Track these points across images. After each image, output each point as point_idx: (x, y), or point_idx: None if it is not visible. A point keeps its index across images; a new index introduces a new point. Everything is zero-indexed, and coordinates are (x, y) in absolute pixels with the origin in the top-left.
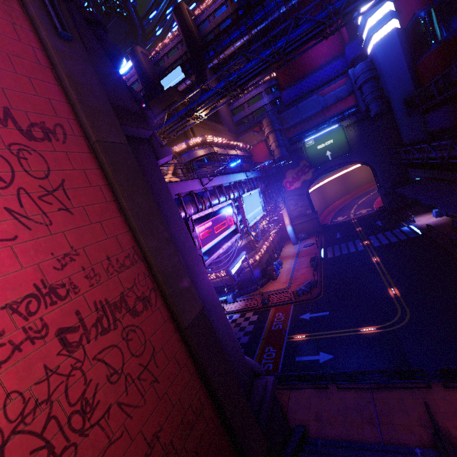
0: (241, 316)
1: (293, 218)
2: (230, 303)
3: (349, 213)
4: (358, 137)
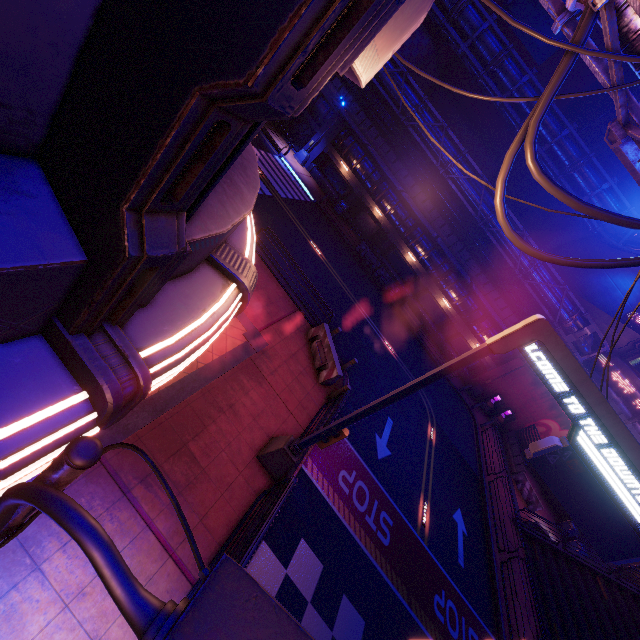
0: None
1: None
2: None
3: None
4: None
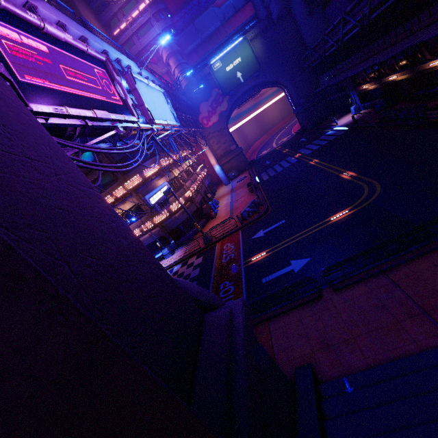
0: (183, 265)
1: (218, 158)
2: (166, 256)
3: (271, 145)
4: (265, 51)
